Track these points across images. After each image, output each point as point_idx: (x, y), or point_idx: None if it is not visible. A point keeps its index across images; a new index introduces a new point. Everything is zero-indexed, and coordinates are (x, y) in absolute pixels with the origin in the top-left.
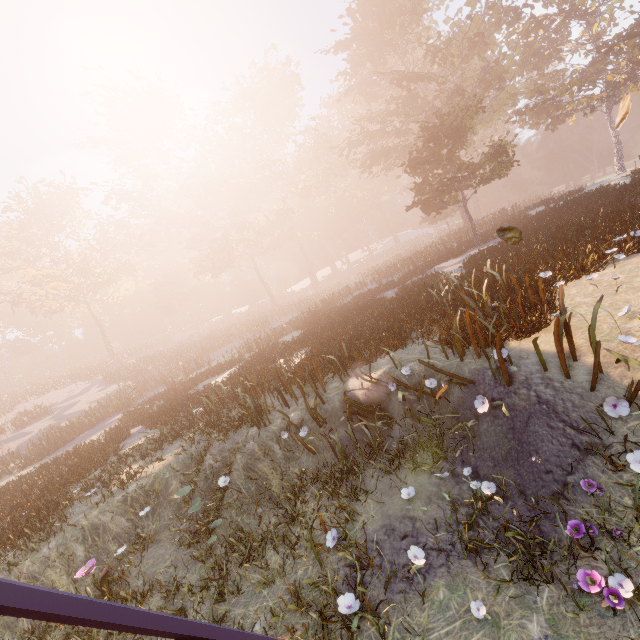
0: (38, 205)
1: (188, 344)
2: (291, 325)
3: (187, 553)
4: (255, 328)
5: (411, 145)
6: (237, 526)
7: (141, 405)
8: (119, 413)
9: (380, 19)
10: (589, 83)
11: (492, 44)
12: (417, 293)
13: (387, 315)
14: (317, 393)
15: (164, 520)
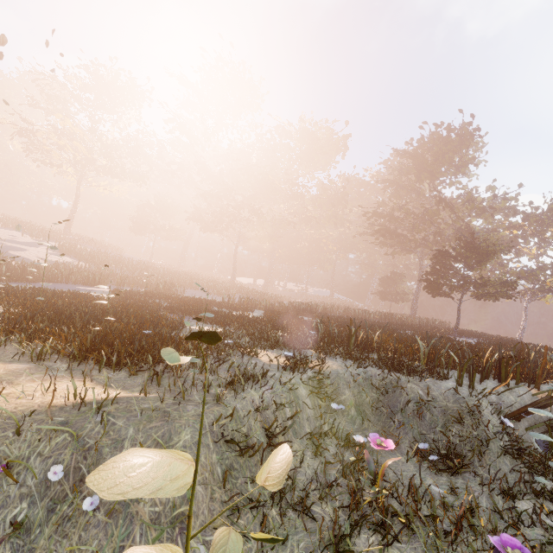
0: (114, 84)
1: (150, 266)
2: (281, 307)
3: (448, 480)
4: (222, 290)
5: (416, 241)
6: (546, 478)
7: (133, 292)
8: (86, 285)
9: (437, 158)
10: (529, 278)
11: (491, 218)
12: (470, 345)
13: (472, 349)
14: (538, 384)
15: (338, 426)
